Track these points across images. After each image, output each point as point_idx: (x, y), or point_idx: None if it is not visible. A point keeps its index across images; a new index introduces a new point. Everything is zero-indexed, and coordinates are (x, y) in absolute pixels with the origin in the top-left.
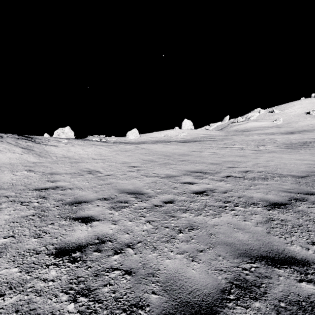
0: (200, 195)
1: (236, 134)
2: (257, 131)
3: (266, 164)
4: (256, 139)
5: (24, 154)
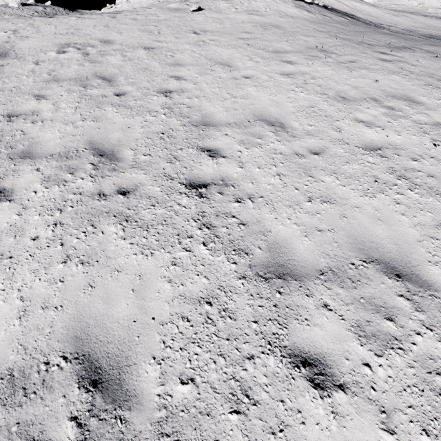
0: None
1: None
2: None
3: None
4: None
5: (338, 2)
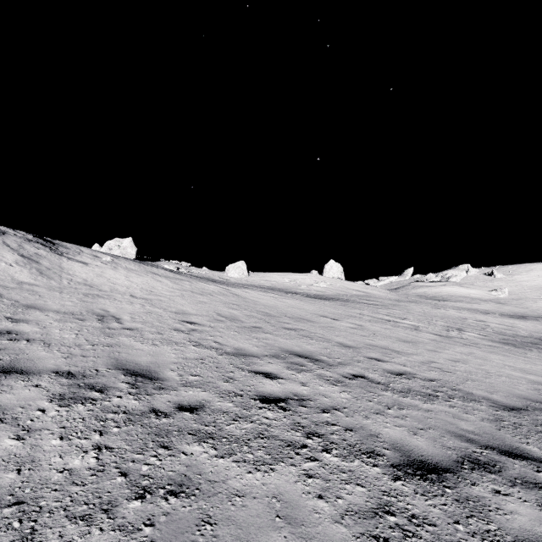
0: (268, 405)
1: (418, 301)
2: (459, 303)
3: (449, 366)
4: (450, 316)
5: (15, 266)
